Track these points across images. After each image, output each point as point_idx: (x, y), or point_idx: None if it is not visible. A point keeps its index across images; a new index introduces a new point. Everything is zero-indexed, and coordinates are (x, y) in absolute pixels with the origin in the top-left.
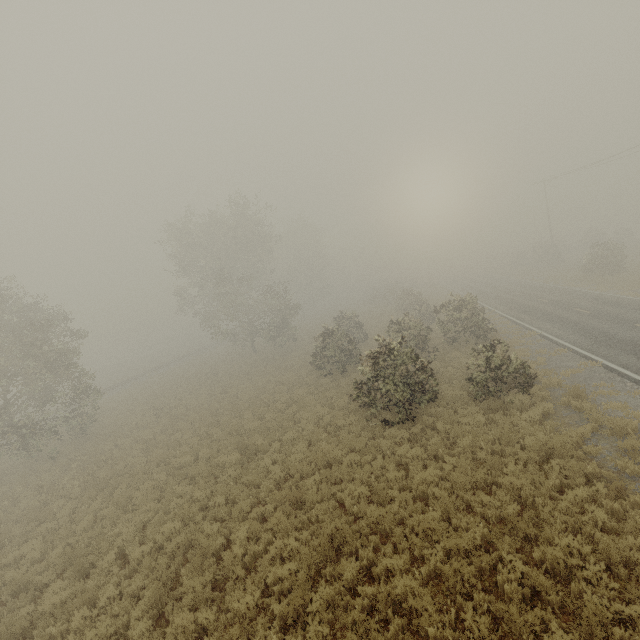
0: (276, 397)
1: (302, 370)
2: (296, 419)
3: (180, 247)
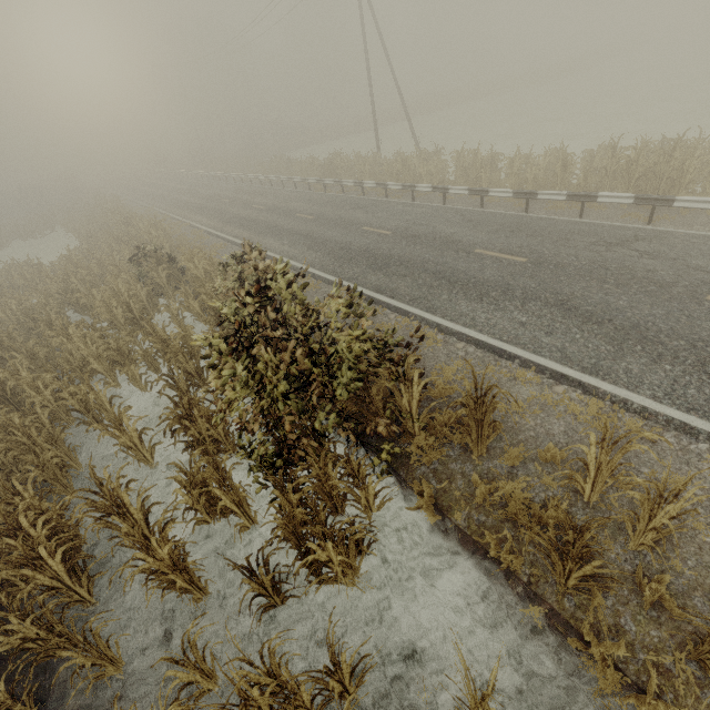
0: None
1: None
2: None
3: None
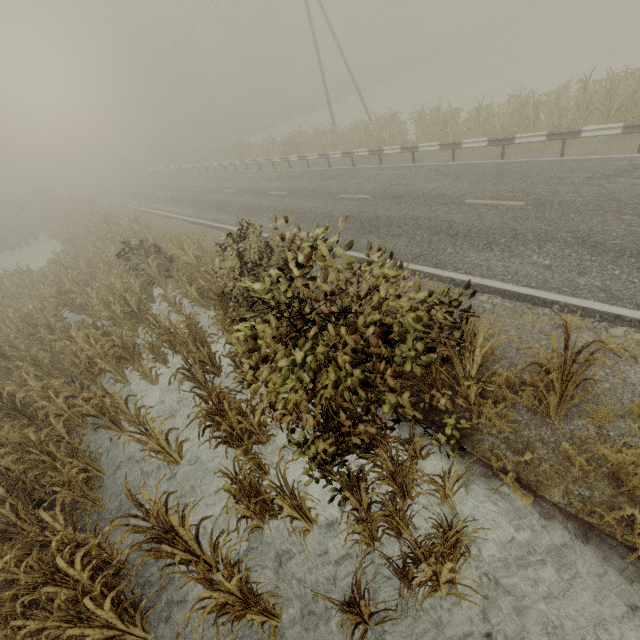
0: None
1: None
2: None
3: None
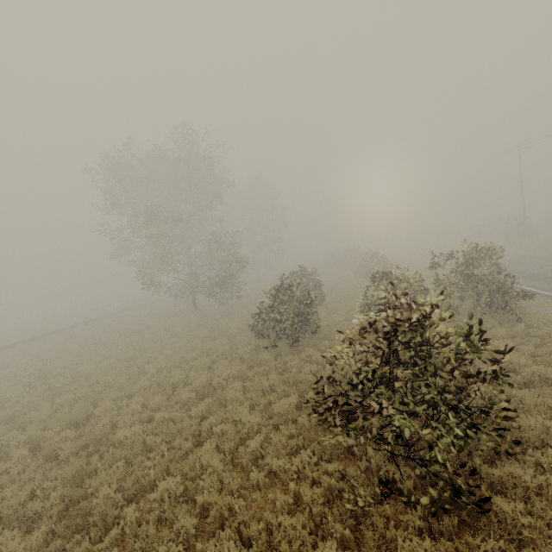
0: (190, 376)
1: (238, 336)
2: (201, 431)
3: (115, 182)
